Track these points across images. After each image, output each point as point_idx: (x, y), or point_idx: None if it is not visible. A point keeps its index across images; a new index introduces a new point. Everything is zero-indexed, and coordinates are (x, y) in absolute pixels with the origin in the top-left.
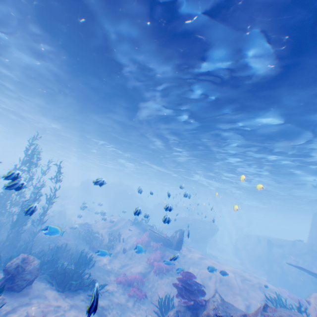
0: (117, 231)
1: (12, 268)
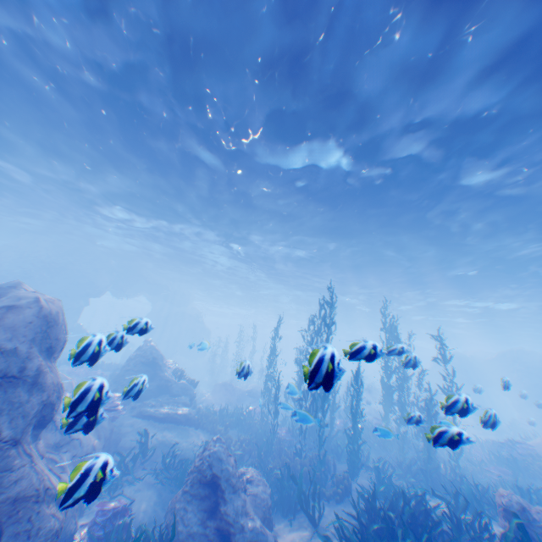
0: None
1: (513, 509)
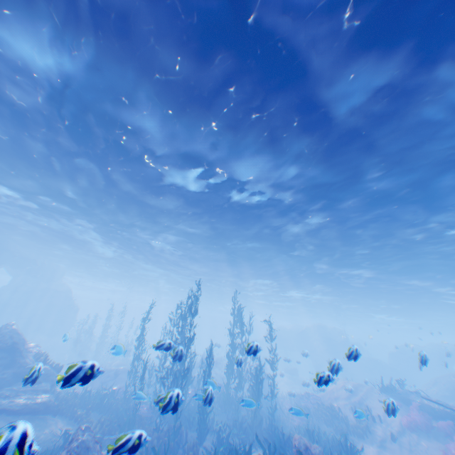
0: (361, 404)
1: (301, 448)
